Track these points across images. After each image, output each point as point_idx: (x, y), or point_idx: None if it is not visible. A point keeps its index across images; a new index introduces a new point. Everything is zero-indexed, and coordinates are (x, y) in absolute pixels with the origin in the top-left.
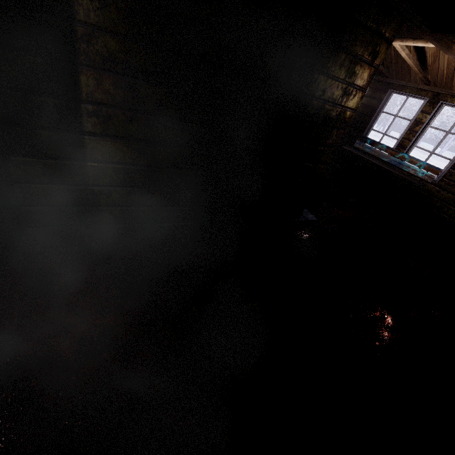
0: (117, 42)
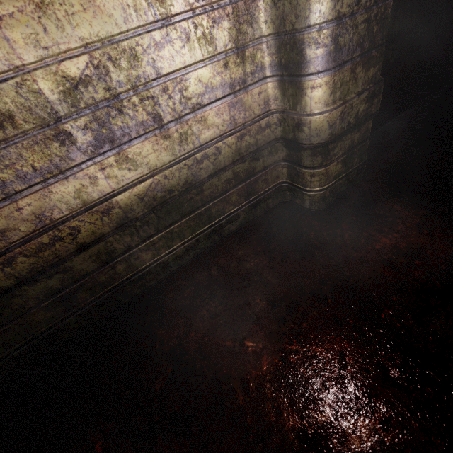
0: None
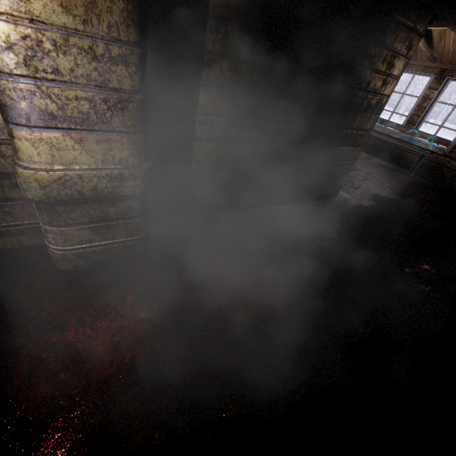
0: (229, 64)
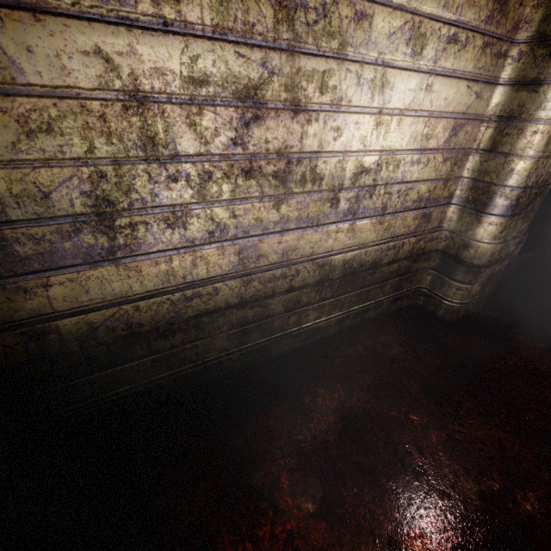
0: None
